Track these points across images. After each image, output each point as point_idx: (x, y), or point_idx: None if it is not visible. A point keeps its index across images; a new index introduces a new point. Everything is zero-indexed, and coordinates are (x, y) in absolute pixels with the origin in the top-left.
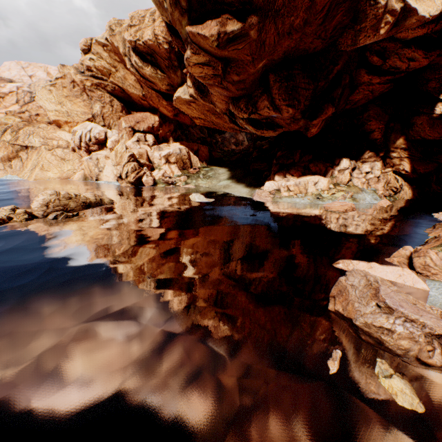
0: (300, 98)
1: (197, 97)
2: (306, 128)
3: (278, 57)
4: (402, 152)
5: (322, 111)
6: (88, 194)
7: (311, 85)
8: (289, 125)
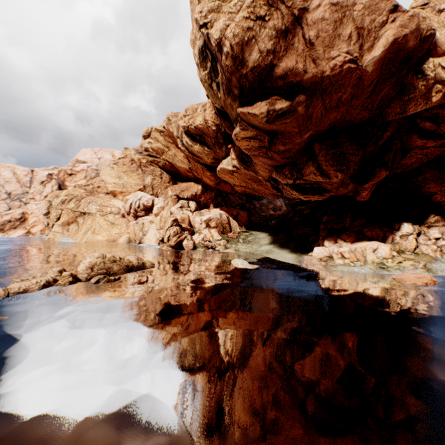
0: (349, 163)
1: (240, 167)
2: (356, 191)
3: (324, 128)
4: None
5: (373, 175)
6: (131, 257)
7: (360, 150)
8: (336, 189)
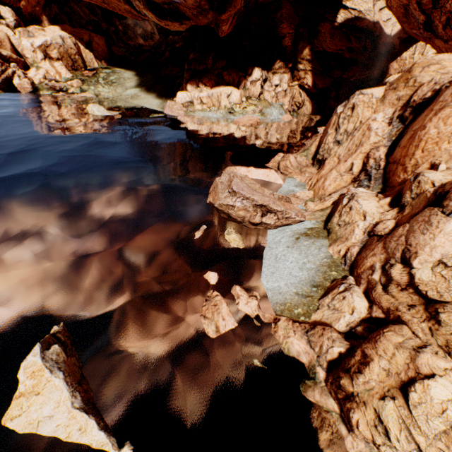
0: None
1: None
2: (217, 24)
3: None
4: (307, 64)
5: (230, 3)
6: None
7: None
8: (196, 17)
